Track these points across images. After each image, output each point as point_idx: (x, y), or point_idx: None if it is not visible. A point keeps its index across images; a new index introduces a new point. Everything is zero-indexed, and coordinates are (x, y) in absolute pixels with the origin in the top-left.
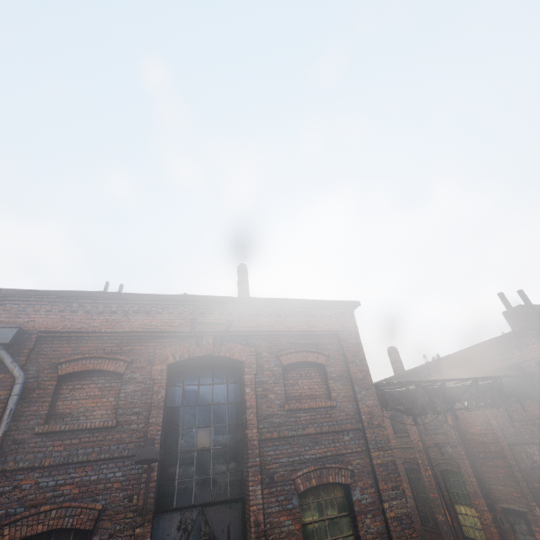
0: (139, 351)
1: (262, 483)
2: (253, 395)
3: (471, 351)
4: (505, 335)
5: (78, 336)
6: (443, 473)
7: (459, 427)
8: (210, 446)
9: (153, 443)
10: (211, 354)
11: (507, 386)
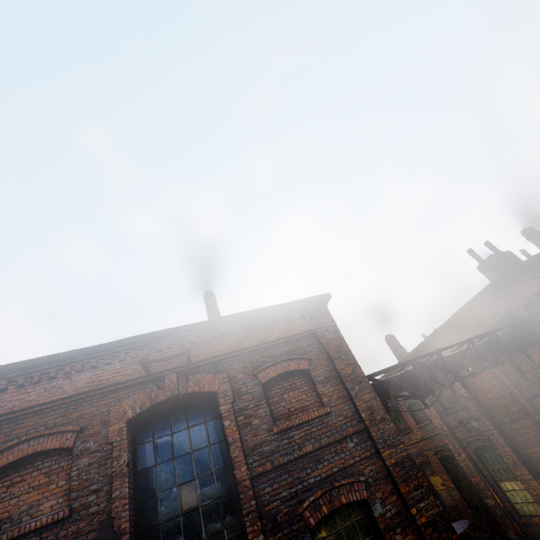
0: (90, 414)
1: (264, 530)
2: (234, 427)
3: (460, 315)
4: (486, 288)
5: (11, 417)
6: (477, 452)
7: (476, 397)
8: (197, 504)
9: (111, 524)
10: (177, 394)
11: (504, 339)
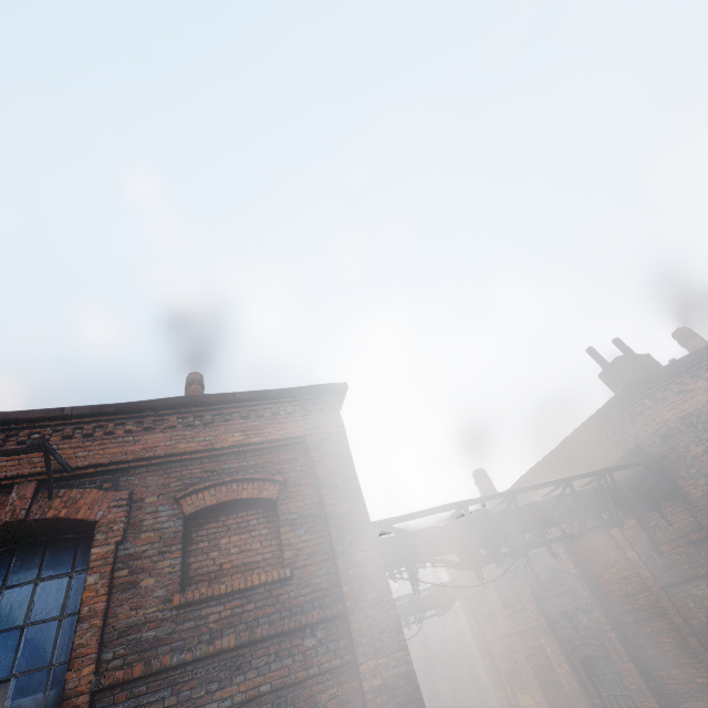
0: None
1: None
2: (103, 587)
3: (570, 444)
4: (607, 405)
5: None
6: (586, 664)
7: (588, 575)
8: None
9: None
10: (21, 518)
11: (627, 485)
